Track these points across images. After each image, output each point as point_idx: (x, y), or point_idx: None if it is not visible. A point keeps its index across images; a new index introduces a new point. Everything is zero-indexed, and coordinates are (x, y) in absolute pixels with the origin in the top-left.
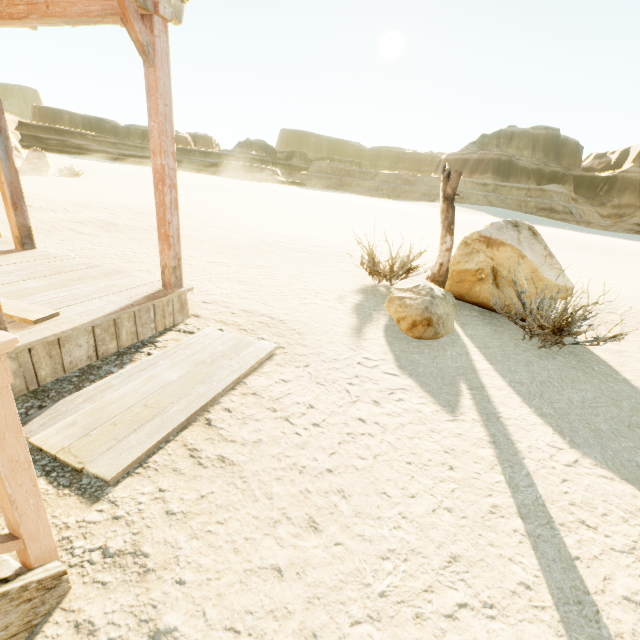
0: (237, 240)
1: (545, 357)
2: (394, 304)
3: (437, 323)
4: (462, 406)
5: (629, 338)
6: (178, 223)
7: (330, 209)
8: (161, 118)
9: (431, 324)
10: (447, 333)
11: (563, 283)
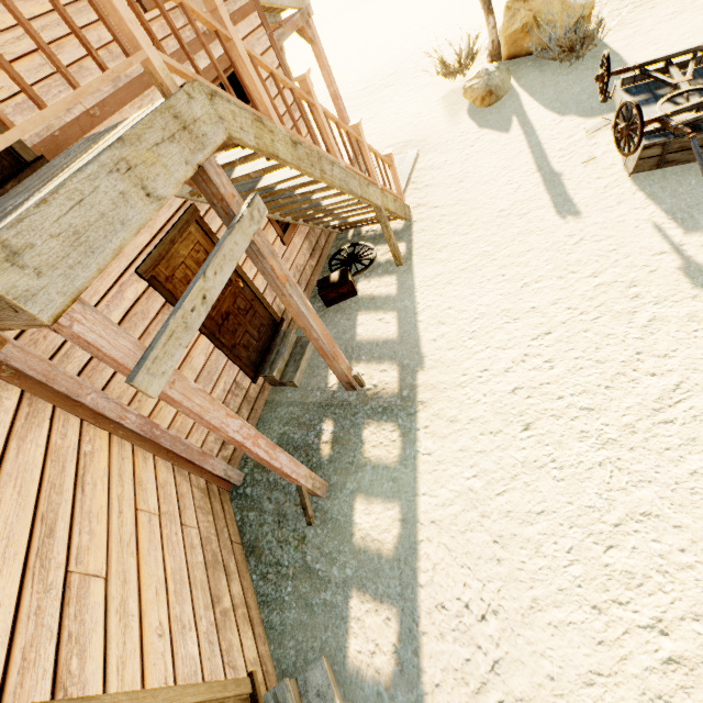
0: (332, 110)
1: (570, 73)
2: (468, 93)
3: (496, 91)
4: (512, 127)
5: (655, 12)
6: (347, 116)
7: (365, 6)
8: (327, 68)
9: (492, 93)
10: (506, 93)
11: (586, 1)
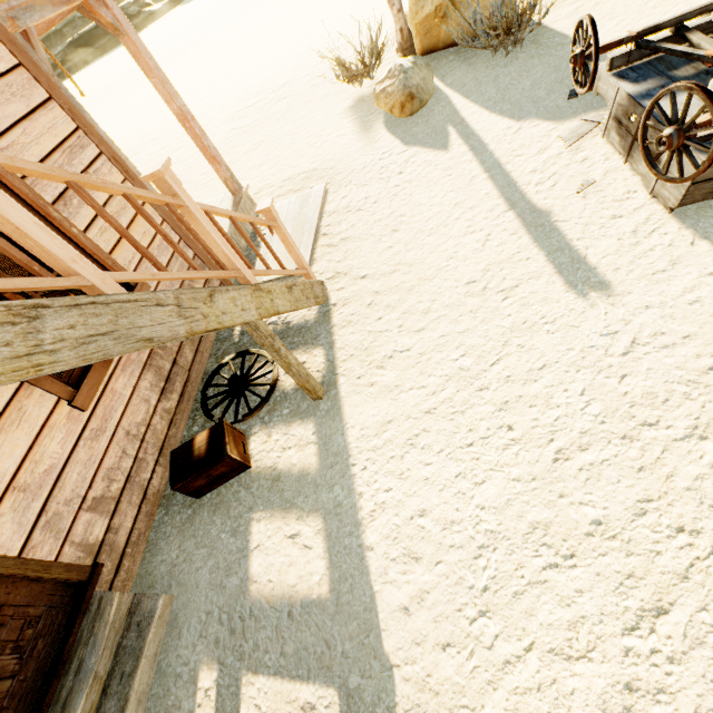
0: (215, 134)
1: (510, 63)
2: (381, 99)
3: (418, 93)
4: (451, 142)
5: None
6: (212, 144)
7: (251, 16)
8: (156, 72)
9: (414, 97)
10: (431, 96)
11: None
